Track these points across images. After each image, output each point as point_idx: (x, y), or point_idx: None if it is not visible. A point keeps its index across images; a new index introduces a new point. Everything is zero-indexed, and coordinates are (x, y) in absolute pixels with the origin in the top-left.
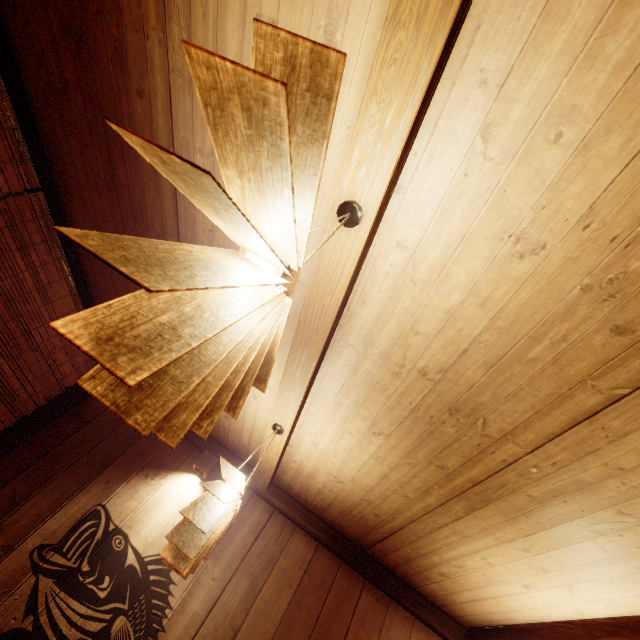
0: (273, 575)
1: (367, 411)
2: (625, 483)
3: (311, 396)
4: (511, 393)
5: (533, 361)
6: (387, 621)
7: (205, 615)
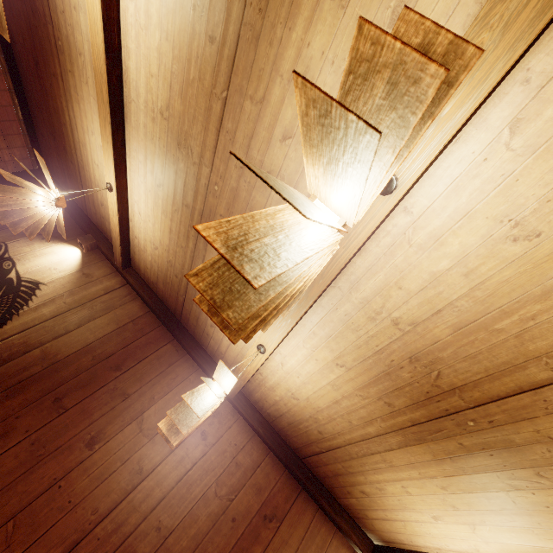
0: (108, 315)
1: (151, 164)
2: (246, 181)
3: (129, 161)
4: (193, 116)
5: (193, 82)
6: (178, 363)
7: (50, 317)
